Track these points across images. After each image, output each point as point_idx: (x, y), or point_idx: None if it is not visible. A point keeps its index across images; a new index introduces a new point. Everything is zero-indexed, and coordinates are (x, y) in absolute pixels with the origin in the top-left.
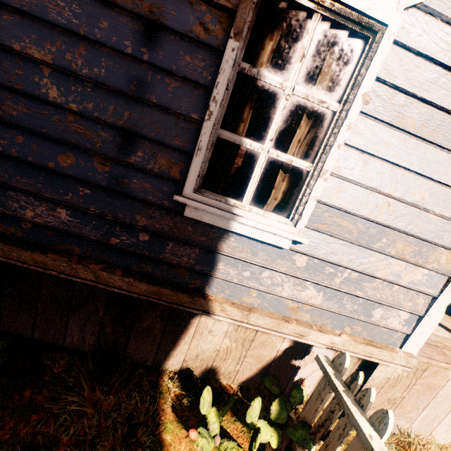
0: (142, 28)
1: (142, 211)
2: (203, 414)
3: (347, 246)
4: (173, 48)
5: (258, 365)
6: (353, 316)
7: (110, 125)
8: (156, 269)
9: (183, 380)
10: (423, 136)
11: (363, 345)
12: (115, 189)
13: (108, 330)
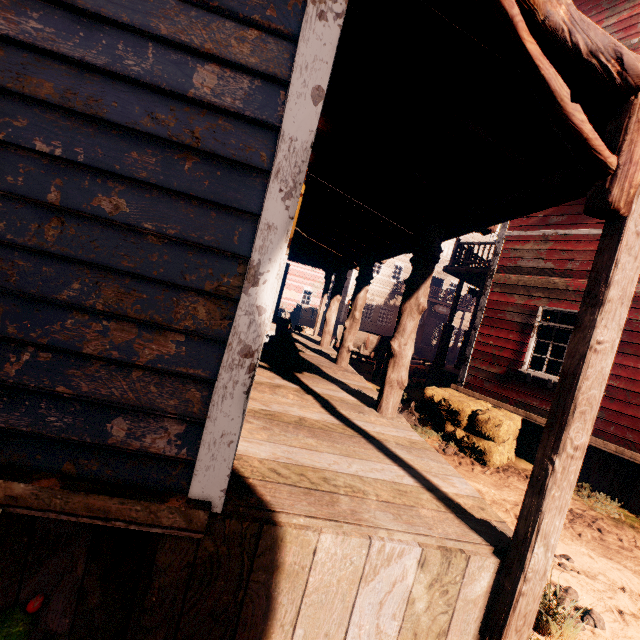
0: None
1: None
2: None
3: (10, 302)
4: None
5: None
6: (68, 438)
7: None
8: None
9: None
10: (73, 107)
11: (81, 494)
12: None
13: None
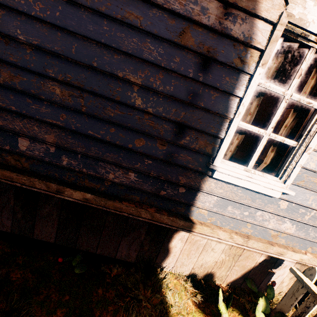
0: (200, 61)
1: (183, 174)
2: (220, 307)
3: (315, 195)
4: (218, 73)
5: (242, 271)
6: (314, 240)
7: (171, 121)
8: (186, 210)
9: (192, 282)
10: None
11: None
12: (169, 160)
13: (145, 248)
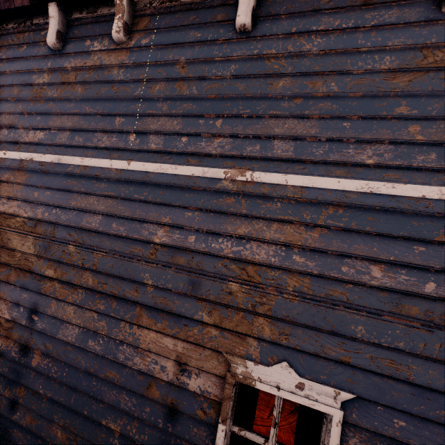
0: (168, 410)
1: None
2: None
3: None
4: (186, 423)
5: None
6: None
7: None
8: None
9: None
10: None
11: None
12: None
13: None
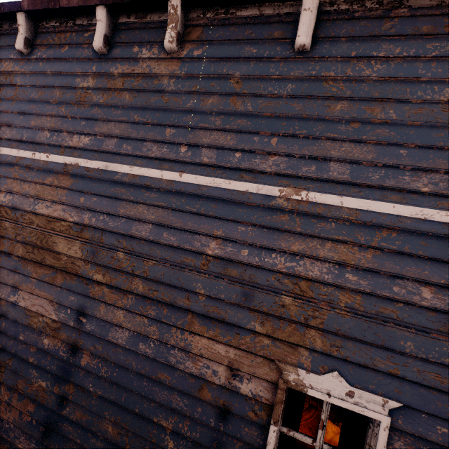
0: (219, 411)
1: None
2: None
3: None
4: (237, 423)
5: None
6: None
7: None
8: None
9: None
10: None
11: None
12: None
13: None
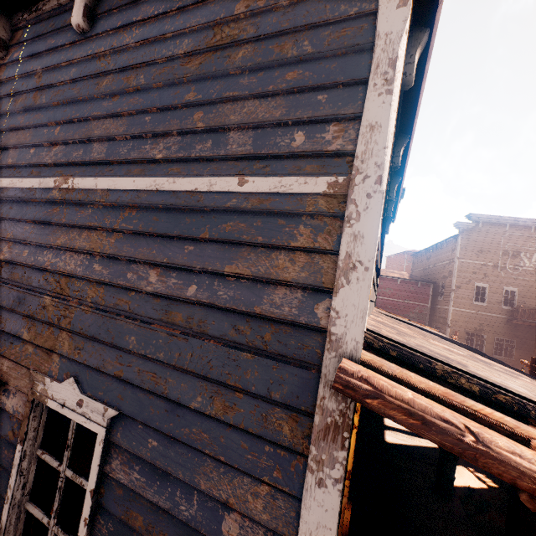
0: None
1: None
2: None
3: None
4: (1, 445)
5: None
6: None
7: None
8: None
9: None
10: None
11: None
12: None
13: None
